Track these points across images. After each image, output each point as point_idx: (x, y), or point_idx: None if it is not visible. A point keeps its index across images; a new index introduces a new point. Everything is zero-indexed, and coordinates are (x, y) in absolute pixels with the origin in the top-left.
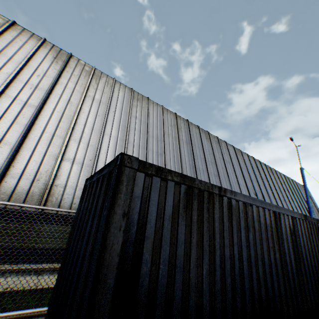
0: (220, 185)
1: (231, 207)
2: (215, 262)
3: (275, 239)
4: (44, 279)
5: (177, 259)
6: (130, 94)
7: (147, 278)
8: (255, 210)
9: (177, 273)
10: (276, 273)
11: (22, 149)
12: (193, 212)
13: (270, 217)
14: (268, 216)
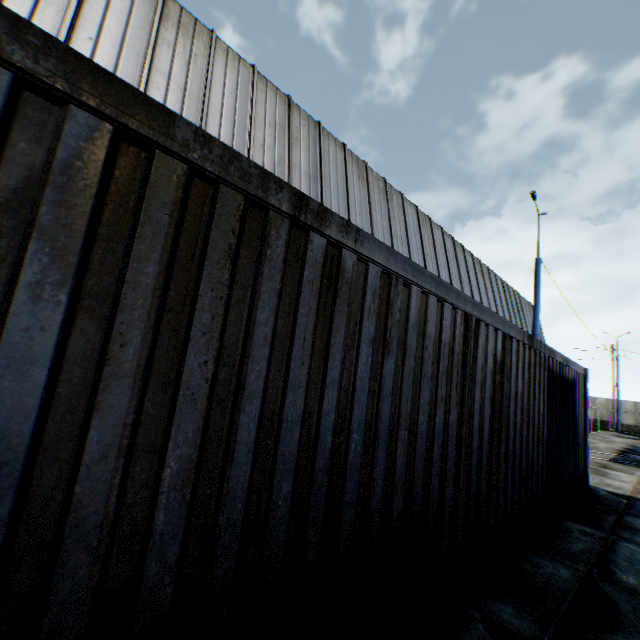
0: None
1: (336, 274)
2: (232, 437)
3: (456, 380)
4: None
5: None
6: (155, 4)
7: None
8: (417, 299)
9: None
10: (444, 457)
11: None
12: (141, 247)
13: (455, 327)
14: (450, 322)
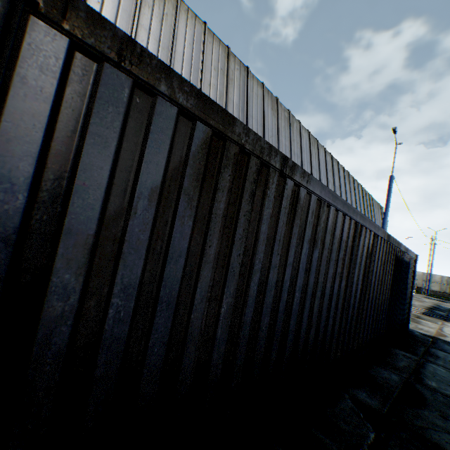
0: None
1: (296, 202)
2: (247, 293)
3: (347, 263)
4: None
5: (162, 288)
6: None
7: (67, 329)
8: (333, 214)
9: (159, 314)
10: (335, 308)
11: None
12: (218, 194)
13: (349, 230)
14: (347, 227)
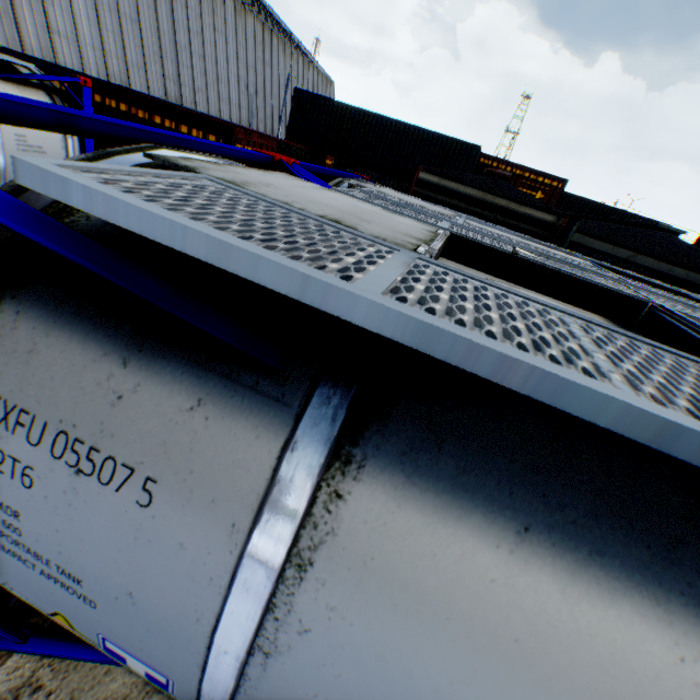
0: (204, 72)
1: None
2: None
3: None
4: None
5: None
6: None
7: None
8: None
9: None
10: None
11: (20, 22)
12: None
13: None
14: None
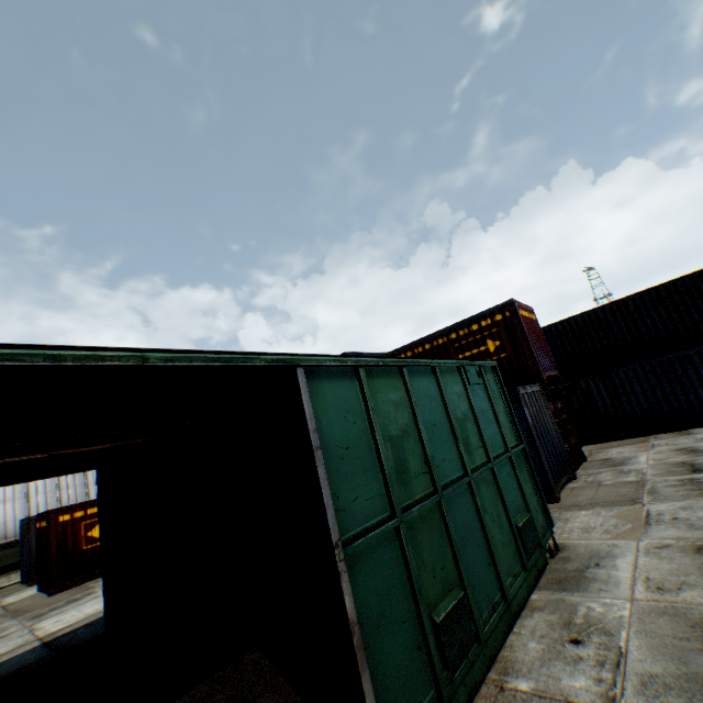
0: None
1: None
2: None
3: None
4: (15, 578)
5: None
6: None
7: None
8: None
9: None
10: None
11: None
12: None
13: None
14: None
